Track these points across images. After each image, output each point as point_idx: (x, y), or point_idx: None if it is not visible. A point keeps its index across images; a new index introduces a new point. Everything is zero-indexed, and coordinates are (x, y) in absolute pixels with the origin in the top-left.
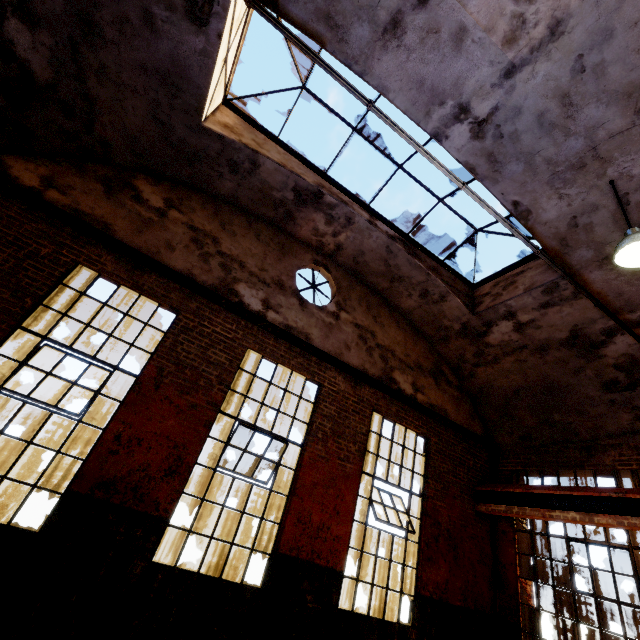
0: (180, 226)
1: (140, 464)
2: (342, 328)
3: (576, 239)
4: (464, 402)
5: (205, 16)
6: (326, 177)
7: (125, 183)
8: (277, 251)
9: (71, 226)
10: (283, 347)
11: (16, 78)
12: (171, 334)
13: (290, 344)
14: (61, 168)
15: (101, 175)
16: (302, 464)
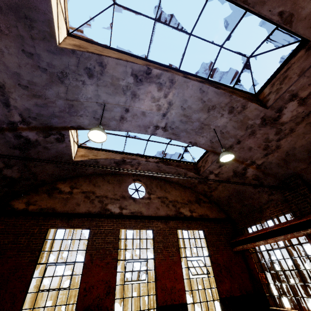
0: (79, 194)
1: (96, 295)
2: (153, 202)
3: (215, 145)
4: (213, 207)
5: (63, 139)
6: (124, 153)
7: (54, 188)
8: (118, 184)
9: (41, 216)
10: (133, 222)
11: (9, 181)
12: (90, 239)
13: (135, 219)
14: (30, 195)
15: (45, 190)
16: (156, 266)
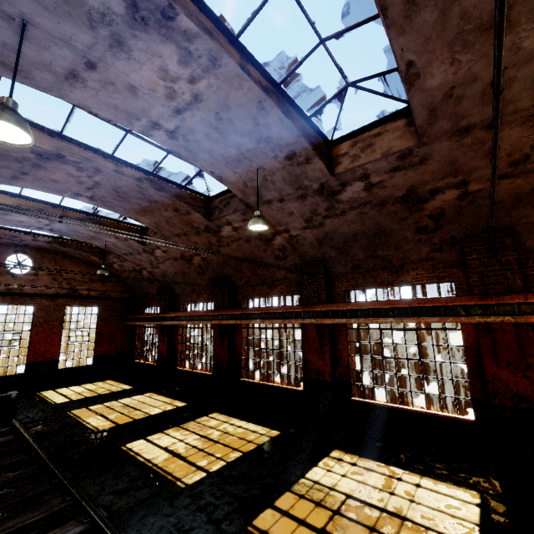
0: None
1: None
2: (41, 279)
3: (112, 250)
4: (120, 286)
5: None
6: None
7: None
8: None
9: None
10: (9, 299)
11: None
12: None
13: (12, 296)
14: None
15: None
16: (32, 336)
